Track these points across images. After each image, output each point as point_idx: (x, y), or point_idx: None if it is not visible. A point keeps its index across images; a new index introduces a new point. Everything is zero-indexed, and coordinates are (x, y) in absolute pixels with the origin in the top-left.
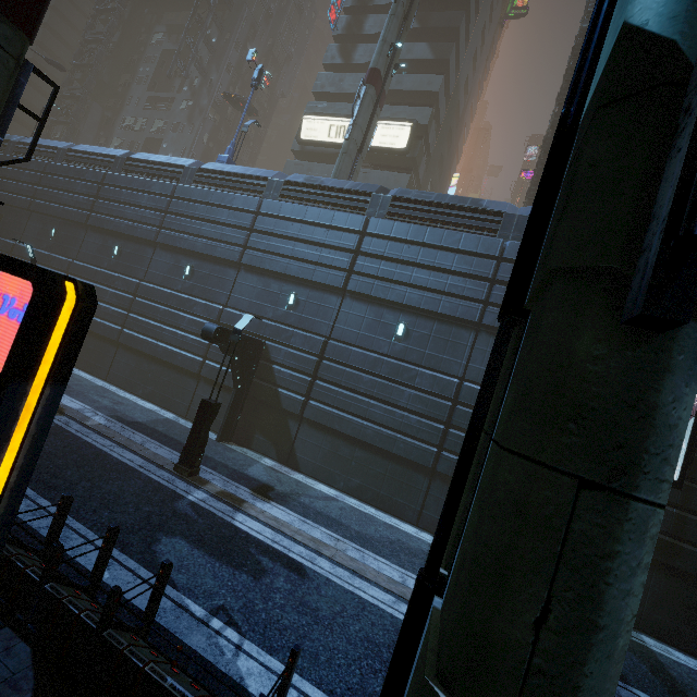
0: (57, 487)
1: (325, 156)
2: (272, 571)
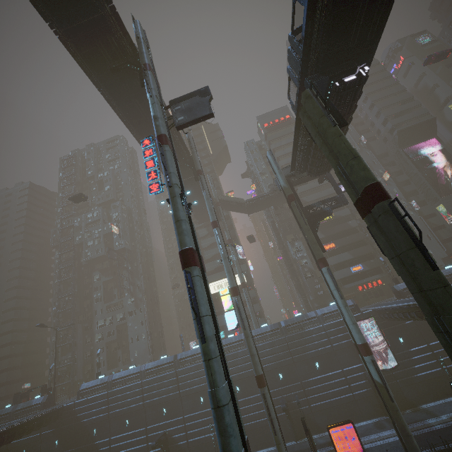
0: None
1: (216, 296)
2: None
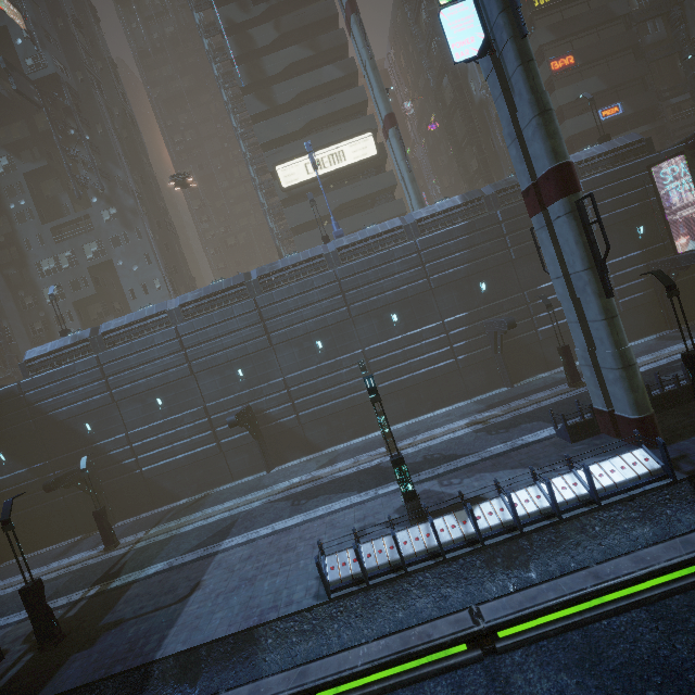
0: None
1: (311, 190)
2: None
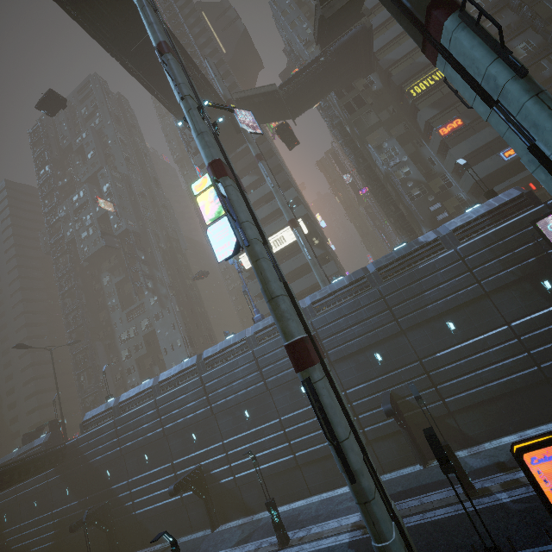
0: (477, 549)
1: None
2: None
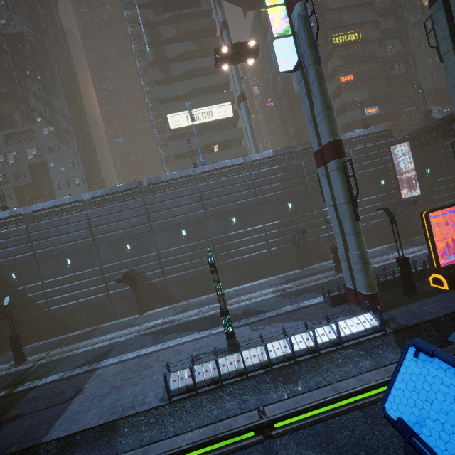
0: None
1: (189, 133)
2: None
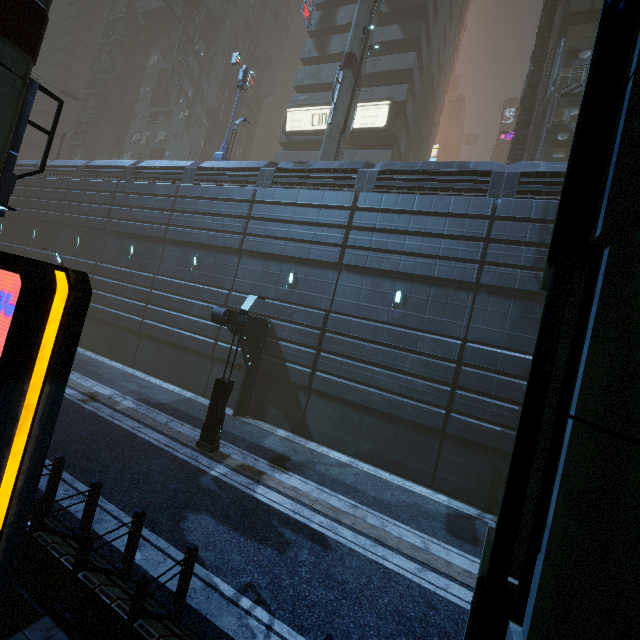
0: (91, 470)
1: (310, 143)
2: (296, 543)
